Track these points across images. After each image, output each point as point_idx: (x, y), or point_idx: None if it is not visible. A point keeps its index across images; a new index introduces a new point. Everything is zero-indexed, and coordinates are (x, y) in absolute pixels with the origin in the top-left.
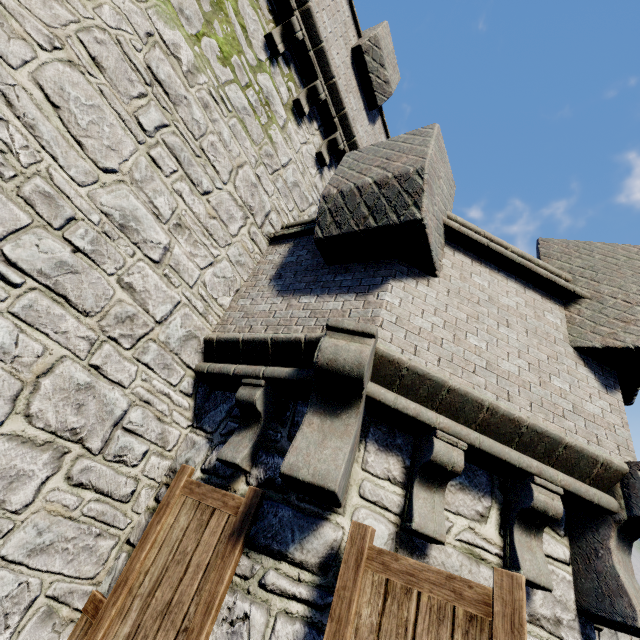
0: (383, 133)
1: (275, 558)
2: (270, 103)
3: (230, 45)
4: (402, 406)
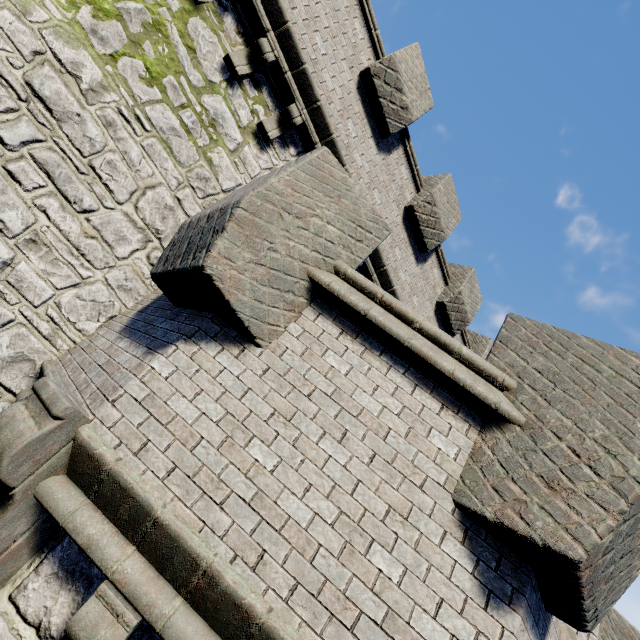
0: (405, 164)
1: None
2: (218, 125)
3: (165, 66)
4: (73, 527)
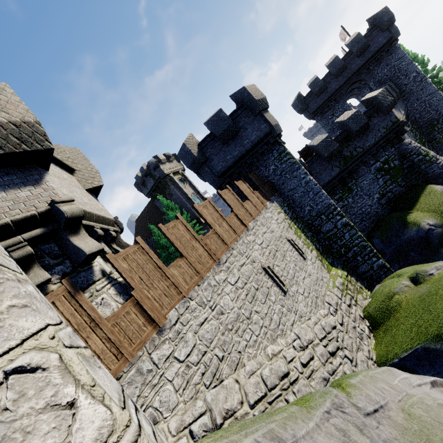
0: None
1: (94, 284)
2: None
3: None
4: (86, 222)
